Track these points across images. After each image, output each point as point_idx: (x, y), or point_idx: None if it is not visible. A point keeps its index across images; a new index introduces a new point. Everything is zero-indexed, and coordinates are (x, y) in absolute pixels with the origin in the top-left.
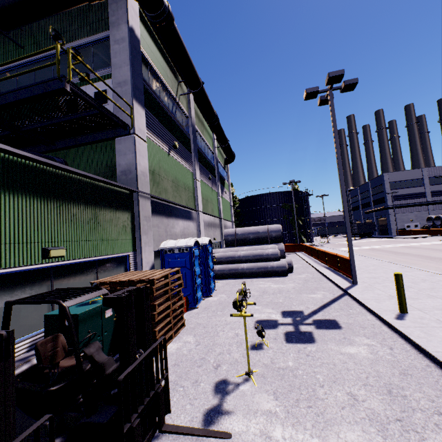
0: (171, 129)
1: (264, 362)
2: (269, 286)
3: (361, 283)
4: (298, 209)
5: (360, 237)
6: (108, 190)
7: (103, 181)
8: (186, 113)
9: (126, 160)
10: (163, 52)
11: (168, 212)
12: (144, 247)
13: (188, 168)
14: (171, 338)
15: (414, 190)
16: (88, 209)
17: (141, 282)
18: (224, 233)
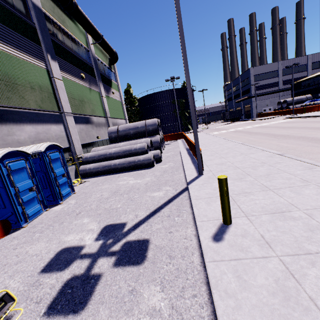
0: None
1: None
2: (126, 183)
3: (207, 173)
4: (184, 103)
5: (231, 121)
6: None
7: None
8: None
9: None
10: None
11: None
12: None
13: (35, 64)
14: None
15: (271, 80)
16: None
17: None
18: (108, 131)
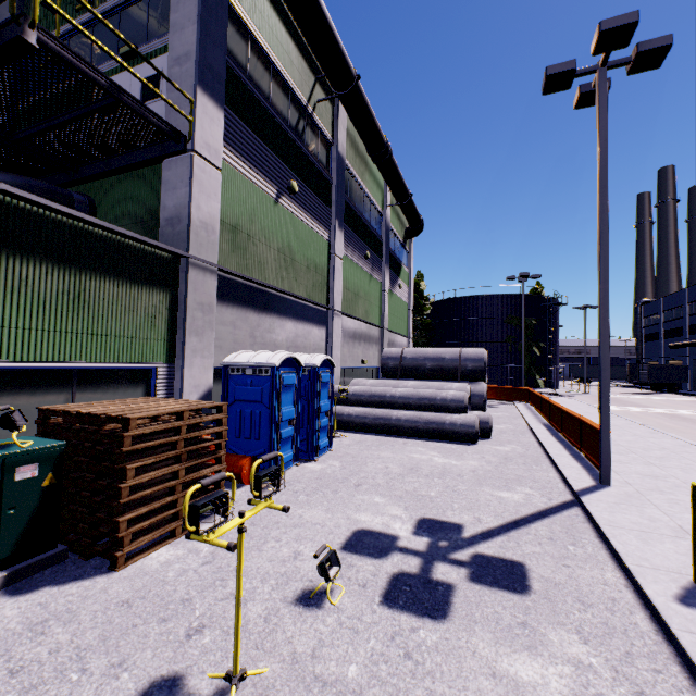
0: (289, 158)
1: (297, 650)
2: (429, 460)
3: (620, 484)
4: (534, 328)
5: (652, 390)
6: (118, 245)
7: (101, 227)
8: (329, 136)
9: (175, 199)
10: (286, 18)
11: (263, 303)
12: (191, 358)
13: (319, 233)
14: (174, 536)
15: None
16: (61, 274)
17: (109, 421)
18: (383, 354)
